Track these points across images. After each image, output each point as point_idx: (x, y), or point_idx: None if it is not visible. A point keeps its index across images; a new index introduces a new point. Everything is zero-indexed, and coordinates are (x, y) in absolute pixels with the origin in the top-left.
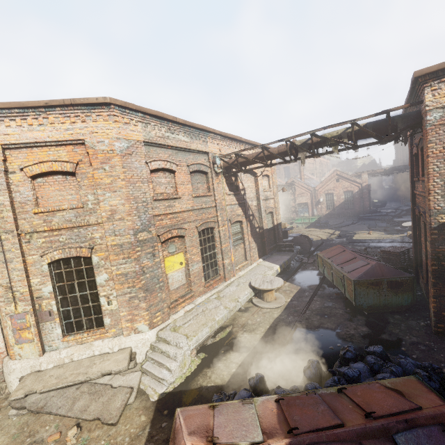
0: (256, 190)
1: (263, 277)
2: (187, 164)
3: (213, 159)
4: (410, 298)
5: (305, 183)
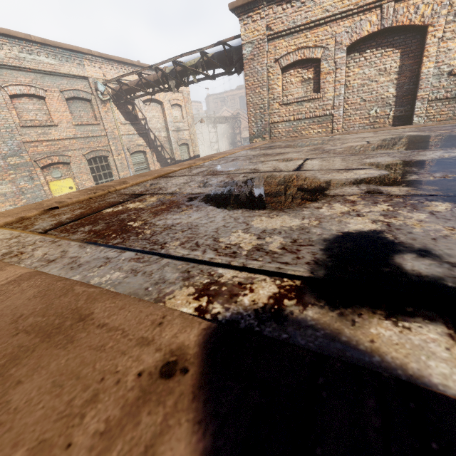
0: (165, 121)
1: None
2: (60, 90)
3: (95, 85)
4: None
5: None
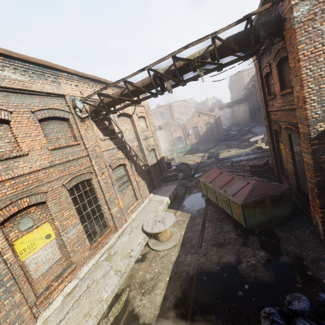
0: (135, 132)
1: (154, 215)
2: (30, 110)
3: (72, 103)
4: (289, 208)
5: (177, 121)
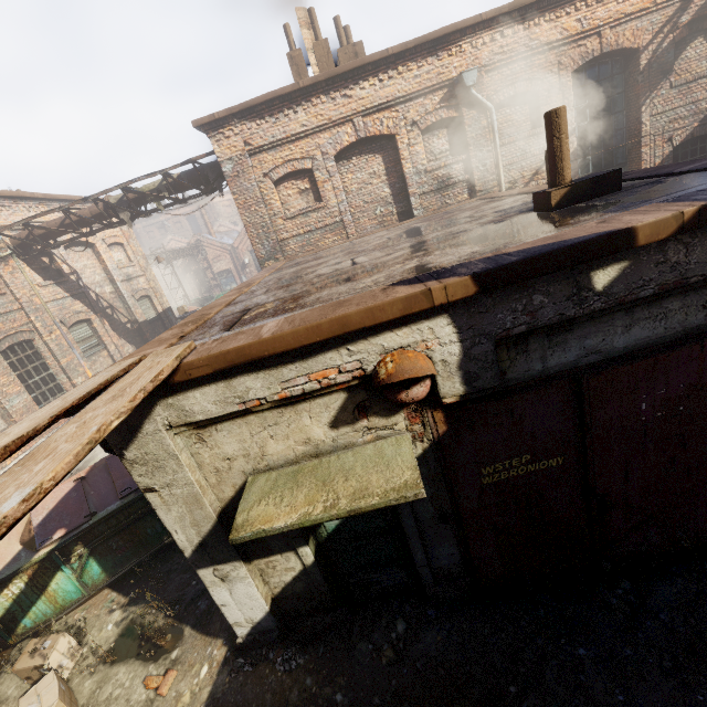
0: (105, 270)
1: None
2: None
3: None
4: None
5: (219, 240)
